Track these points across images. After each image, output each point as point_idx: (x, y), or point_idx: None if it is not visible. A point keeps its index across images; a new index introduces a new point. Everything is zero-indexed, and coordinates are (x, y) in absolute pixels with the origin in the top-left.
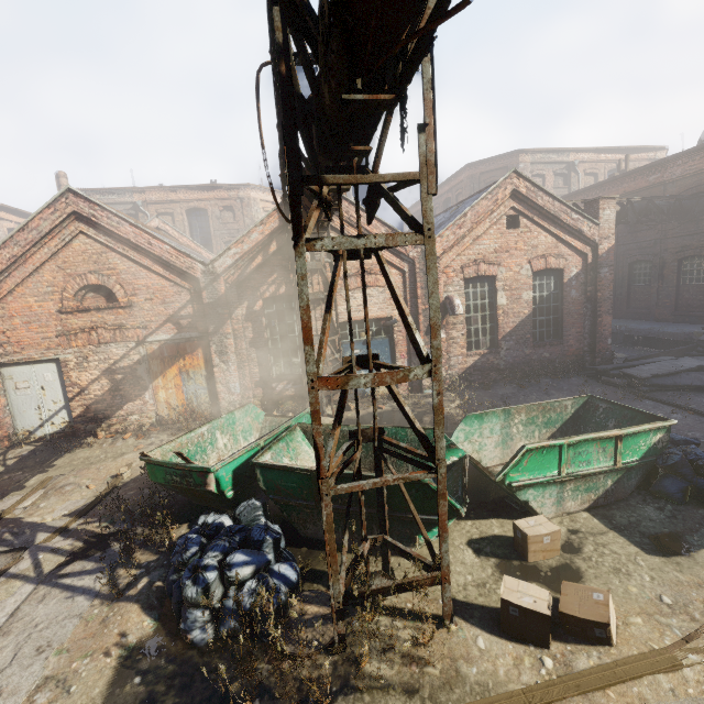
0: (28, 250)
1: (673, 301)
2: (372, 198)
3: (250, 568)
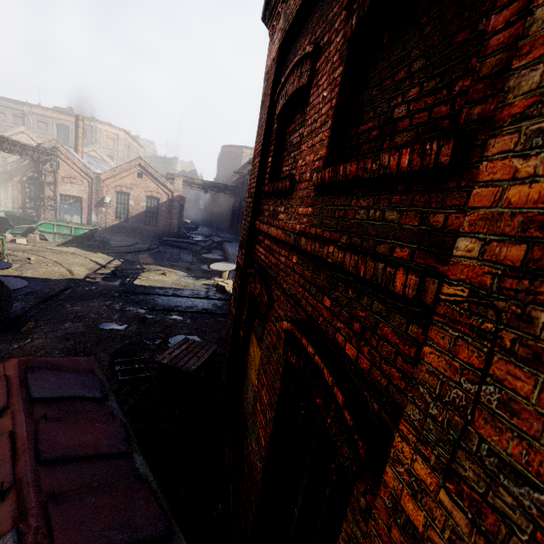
0: None
1: (233, 228)
2: None
3: None
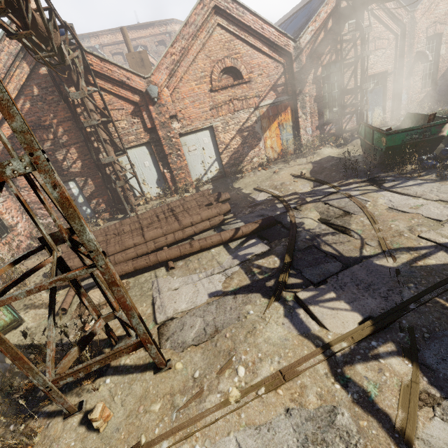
0: (189, 42)
1: None
2: None
3: None
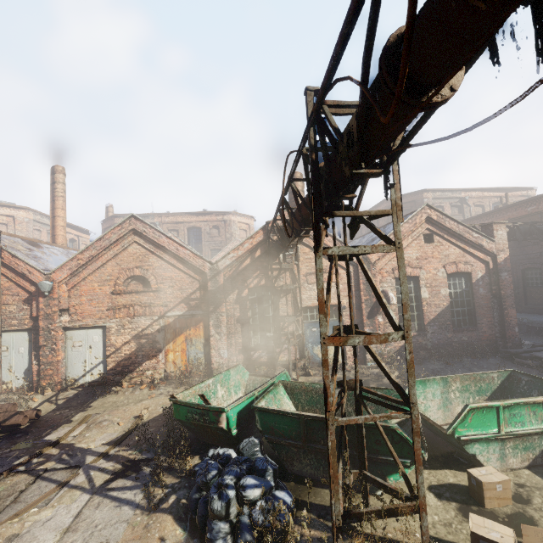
0: (100, 252)
1: None
2: (354, 224)
3: (259, 490)
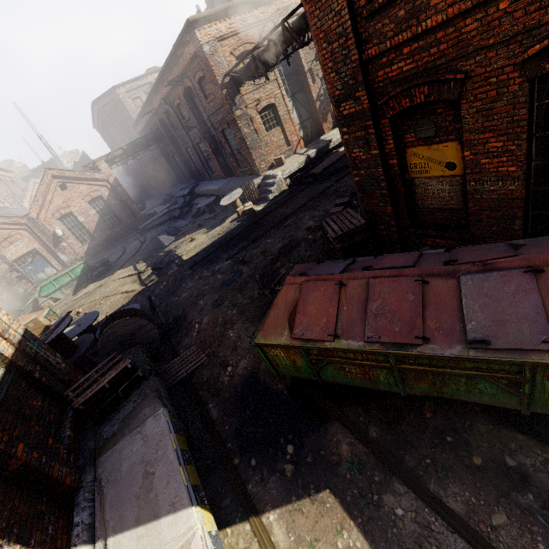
0: None
1: (183, 175)
2: None
3: None
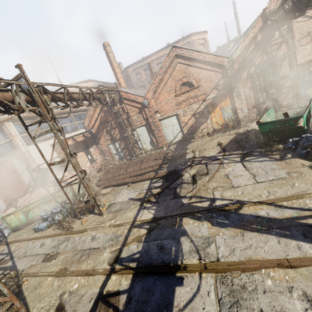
0: (163, 76)
1: None
2: None
3: None
